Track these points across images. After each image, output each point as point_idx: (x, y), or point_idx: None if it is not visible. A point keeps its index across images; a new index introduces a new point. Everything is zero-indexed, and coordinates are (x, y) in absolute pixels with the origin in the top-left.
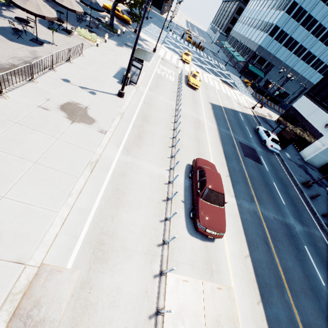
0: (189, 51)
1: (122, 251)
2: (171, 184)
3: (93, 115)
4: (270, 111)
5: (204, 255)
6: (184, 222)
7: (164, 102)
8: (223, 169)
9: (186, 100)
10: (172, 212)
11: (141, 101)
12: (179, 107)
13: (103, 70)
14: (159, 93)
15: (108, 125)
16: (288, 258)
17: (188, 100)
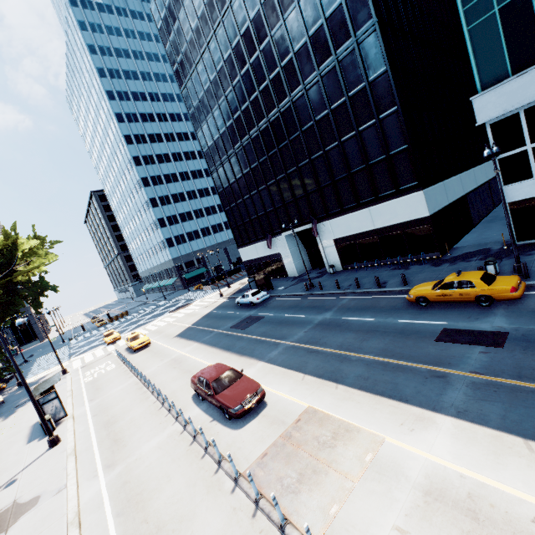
0: (108, 330)
1: (181, 523)
2: (187, 425)
3: (31, 495)
4: (241, 280)
5: (266, 423)
6: (227, 429)
7: (120, 390)
8: (232, 359)
9: (146, 362)
10: (209, 438)
11: (89, 419)
12: (143, 374)
13: (6, 454)
14: (106, 391)
15: (63, 478)
16: (336, 338)
17: (148, 359)
